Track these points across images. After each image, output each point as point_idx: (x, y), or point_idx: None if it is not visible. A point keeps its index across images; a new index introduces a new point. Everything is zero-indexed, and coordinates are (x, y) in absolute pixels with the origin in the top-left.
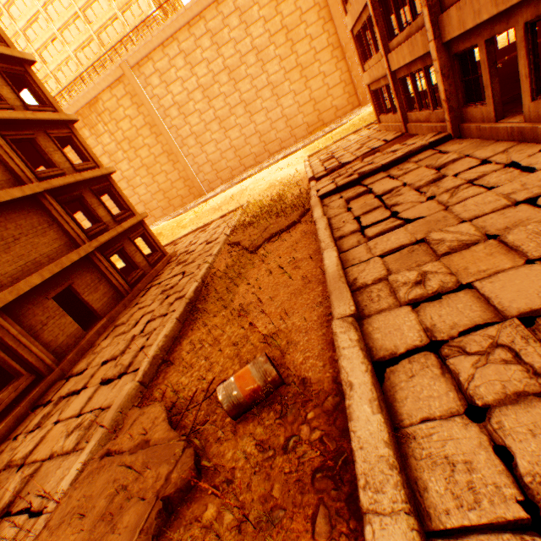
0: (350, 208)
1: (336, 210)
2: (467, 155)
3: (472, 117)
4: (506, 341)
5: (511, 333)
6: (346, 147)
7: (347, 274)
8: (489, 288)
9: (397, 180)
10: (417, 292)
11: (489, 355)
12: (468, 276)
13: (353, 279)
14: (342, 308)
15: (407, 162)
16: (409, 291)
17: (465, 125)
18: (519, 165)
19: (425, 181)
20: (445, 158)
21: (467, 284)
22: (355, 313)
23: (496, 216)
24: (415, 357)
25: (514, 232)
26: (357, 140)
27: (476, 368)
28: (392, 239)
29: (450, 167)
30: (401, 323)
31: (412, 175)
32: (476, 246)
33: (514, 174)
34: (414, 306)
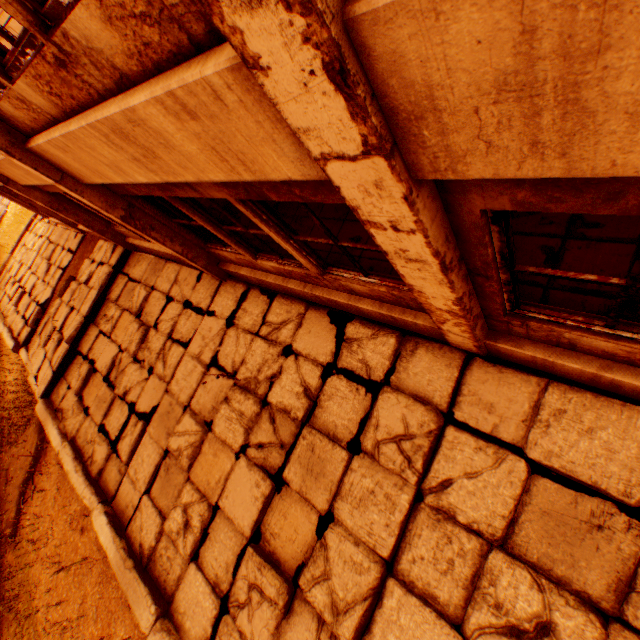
0: (88, 409)
1: (74, 421)
2: (154, 287)
3: (129, 235)
4: (254, 577)
5: (253, 566)
6: (32, 264)
7: (131, 540)
8: (228, 507)
9: (113, 340)
10: (191, 540)
11: (252, 601)
12: (214, 493)
13: (140, 546)
14: (146, 617)
15: (110, 300)
16: (185, 542)
17: (131, 242)
18: (192, 304)
19: (136, 343)
20: (138, 296)
21: (217, 504)
22: (159, 613)
23: (203, 392)
24: (221, 627)
25: (217, 421)
26: (39, 249)
27: (251, 622)
28: (146, 458)
29: (148, 310)
30: (197, 591)
31: (123, 329)
32: (205, 445)
33: (194, 318)
34: (198, 557)
